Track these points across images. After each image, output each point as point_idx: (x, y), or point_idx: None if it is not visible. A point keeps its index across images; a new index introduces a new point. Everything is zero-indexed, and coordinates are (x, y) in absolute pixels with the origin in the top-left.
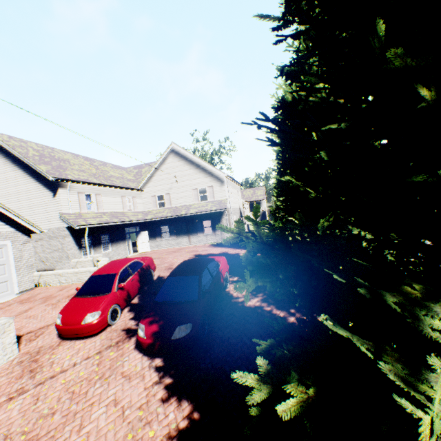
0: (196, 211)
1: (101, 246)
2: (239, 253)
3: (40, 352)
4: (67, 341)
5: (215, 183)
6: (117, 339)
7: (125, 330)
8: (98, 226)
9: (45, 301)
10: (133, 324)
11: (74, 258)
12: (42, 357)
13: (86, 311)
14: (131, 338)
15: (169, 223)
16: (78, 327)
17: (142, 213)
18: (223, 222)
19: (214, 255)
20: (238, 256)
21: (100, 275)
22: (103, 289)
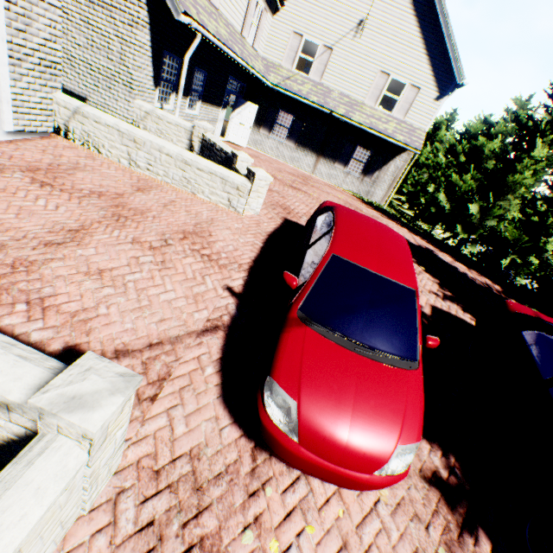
0: (366, 124)
1: (187, 95)
2: (467, 274)
3: (207, 493)
4: (277, 464)
5: (428, 86)
6: (438, 528)
7: (431, 485)
8: (215, 44)
9: (118, 218)
10: (437, 464)
11: (140, 98)
12: (227, 533)
13: (387, 432)
14: (479, 544)
15: (297, 113)
16: (363, 482)
17: (261, 60)
18: (389, 168)
19: (420, 250)
20: (474, 284)
21: (369, 275)
22: (394, 340)
